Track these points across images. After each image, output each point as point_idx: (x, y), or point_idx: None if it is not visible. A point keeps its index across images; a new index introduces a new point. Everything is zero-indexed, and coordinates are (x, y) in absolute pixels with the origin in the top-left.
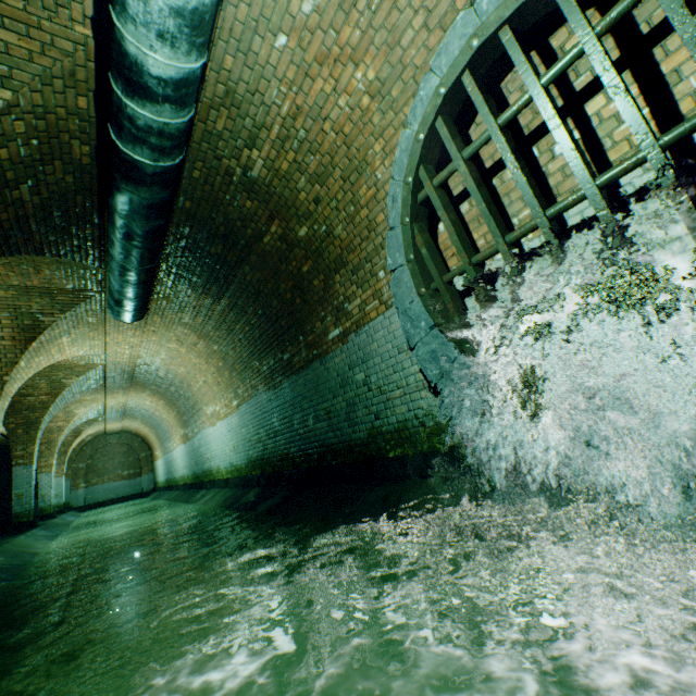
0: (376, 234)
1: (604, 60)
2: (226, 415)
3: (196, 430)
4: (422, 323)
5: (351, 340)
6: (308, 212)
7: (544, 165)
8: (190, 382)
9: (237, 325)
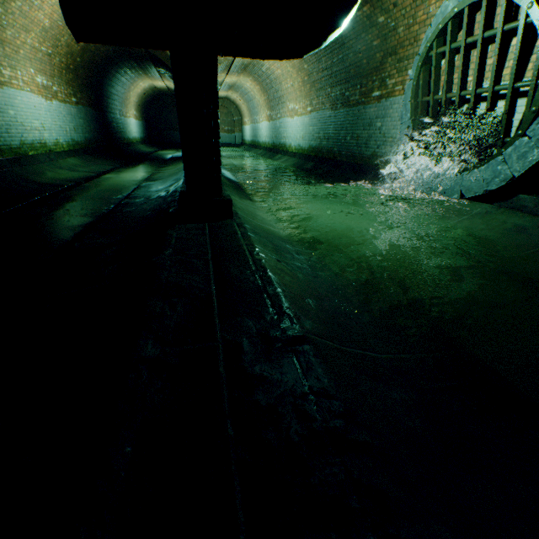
0: (416, 46)
1: (497, 45)
2: (301, 115)
3: (278, 116)
4: (408, 115)
5: (382, 103)
6: (387, 9)
7: (487, 59)
8: (282, 82)
9: (323, 59)
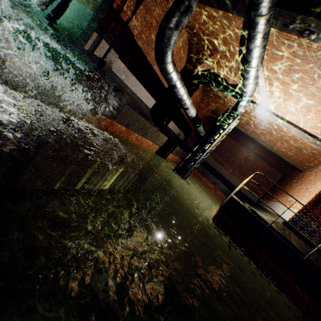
0: None
1: None
2: None
3: None
4: None
5: None
6: None
7: None
8: None
9: None
